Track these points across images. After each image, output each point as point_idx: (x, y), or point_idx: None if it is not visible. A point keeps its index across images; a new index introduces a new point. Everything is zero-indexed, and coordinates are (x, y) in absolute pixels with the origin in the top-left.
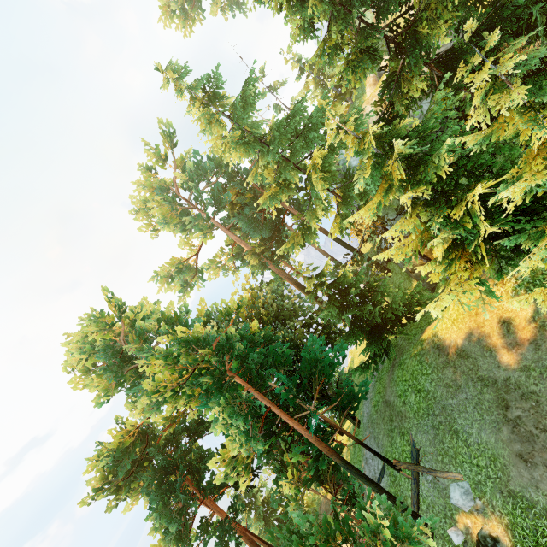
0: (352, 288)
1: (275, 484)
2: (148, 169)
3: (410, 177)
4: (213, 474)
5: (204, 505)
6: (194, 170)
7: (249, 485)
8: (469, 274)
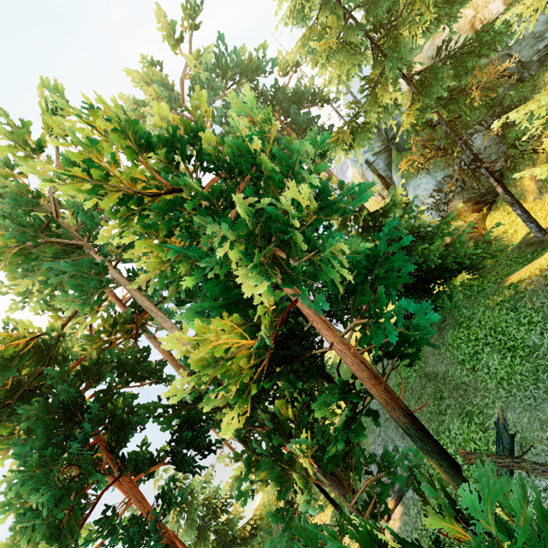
0: (405, 214)
1: (246, 466)
2: (151, 64)
3: None
4: (143, 443)
5: (118, 487)
6: (211, 69)
7: (199, 465)
8: None
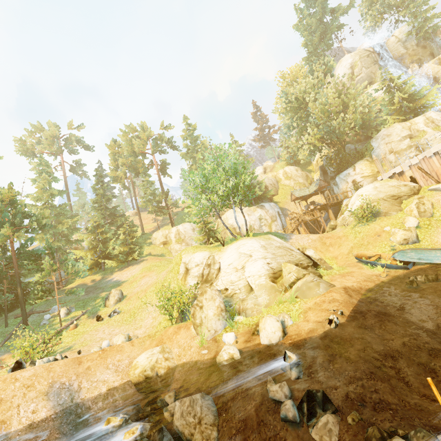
0: None
1: None
2: None
3: (95, 240)
4: None
5: None
6: None
7: None
8: (90, 270)
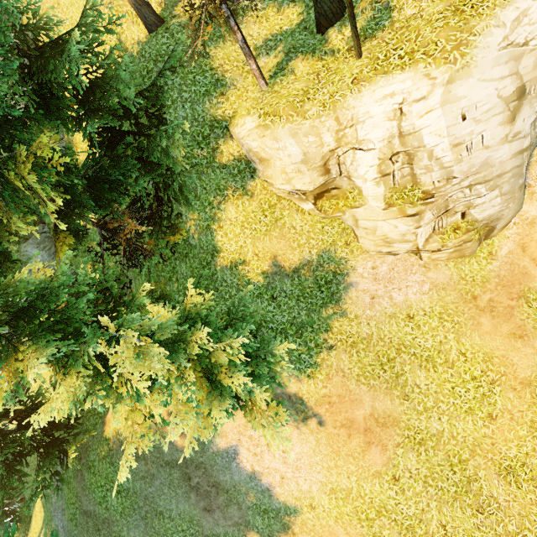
0: None
1: None
2: None
3: None
4: None
5: None
6: None
7: None
8: None
